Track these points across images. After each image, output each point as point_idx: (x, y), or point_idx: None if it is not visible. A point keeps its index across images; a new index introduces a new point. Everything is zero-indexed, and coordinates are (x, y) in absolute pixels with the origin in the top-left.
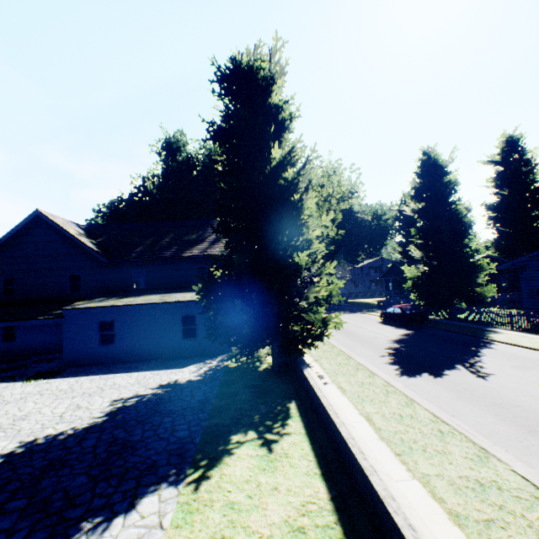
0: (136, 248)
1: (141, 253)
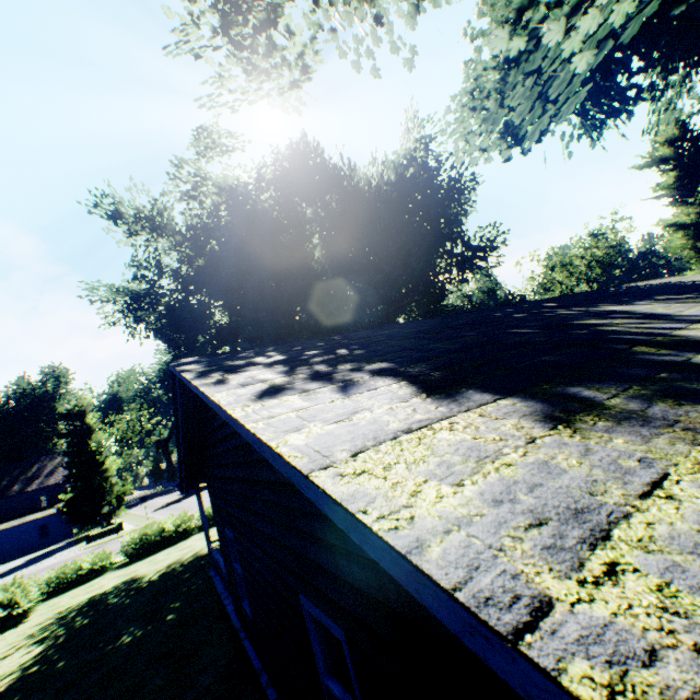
0: None
1: None
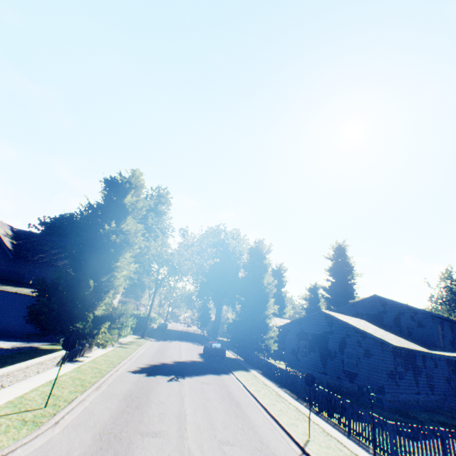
0: (41, 253)
1: (42, 258)
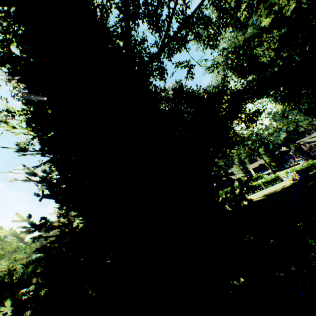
0: None
1: None
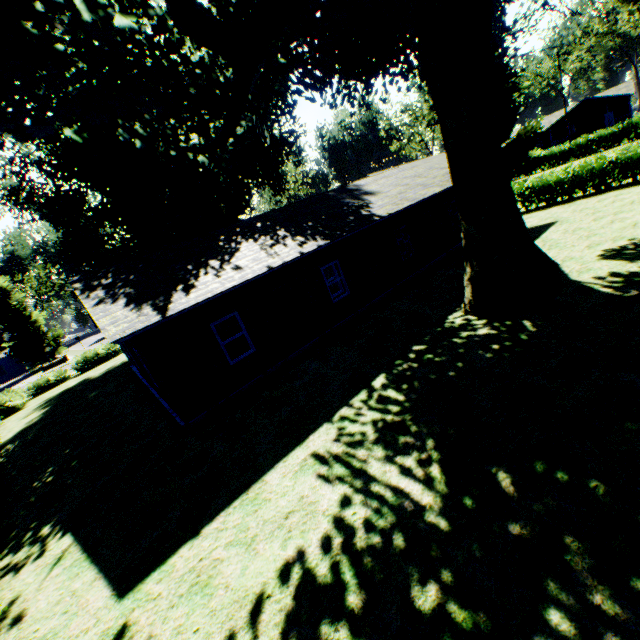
0: None
1: None
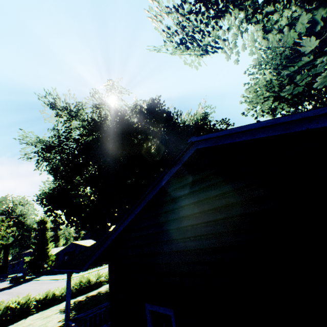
0: None
1: None
